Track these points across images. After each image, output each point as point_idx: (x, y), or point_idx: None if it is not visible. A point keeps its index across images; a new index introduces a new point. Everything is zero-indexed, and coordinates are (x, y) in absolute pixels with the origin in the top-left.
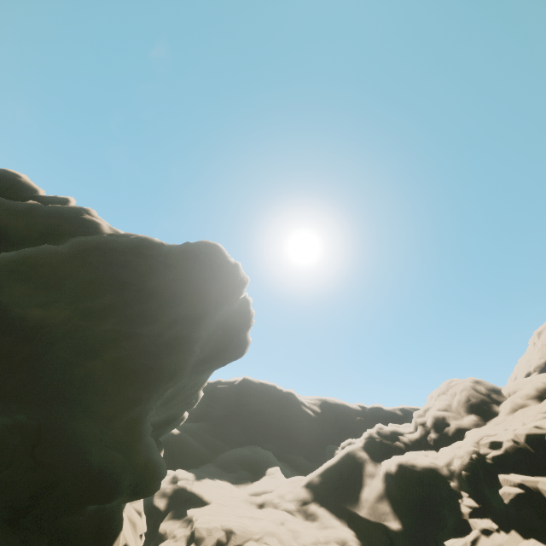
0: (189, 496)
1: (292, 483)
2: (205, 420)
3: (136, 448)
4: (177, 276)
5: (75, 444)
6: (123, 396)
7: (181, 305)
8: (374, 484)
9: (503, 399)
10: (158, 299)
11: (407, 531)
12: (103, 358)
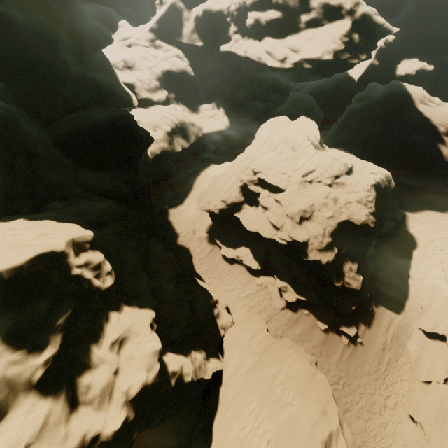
0: None
1: (141, 30)
2: None
3: (91, 22)
4: None
5: (73, 24)
6: None
7: None
8: (189, 24)
9: None
10: None
11: (205, 46)
12: None
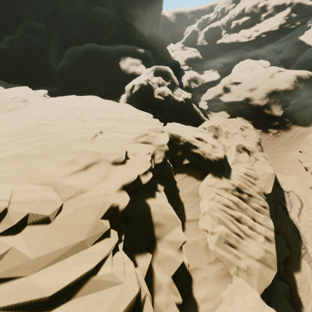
0: None
1: (177, 44)
2: None
3: (164, 37)
4: None
5: (159, 38)
6: (157, 27)
7: None
8: (201, 36)
9: None
10: None
11: (209, 44)
12: (150, 19)
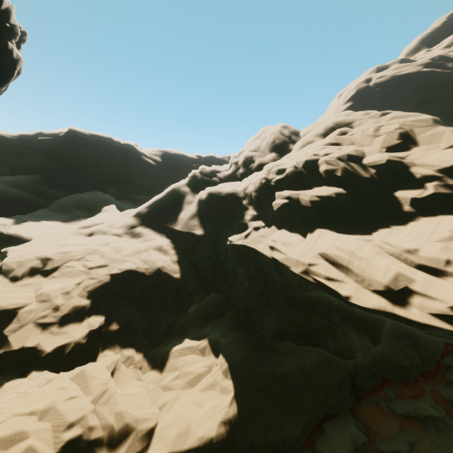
0: (9, 238)
1: (123, 215)
2: (36, 173)
3: None
4: None
5: None
6: None
7: None
8: (190, 208)
9: (299, 139)
10: None
11: (207, 234)
12: None
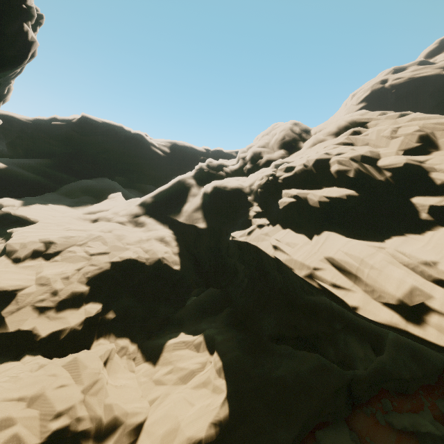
0: (17, 219)
1: (128, 203)
2: (48, 157)
3: None
4: None
5: None
6: None
7: None
8: (195, 201)
9: (309, 138)
10: None
11: (210, 228)
12: None
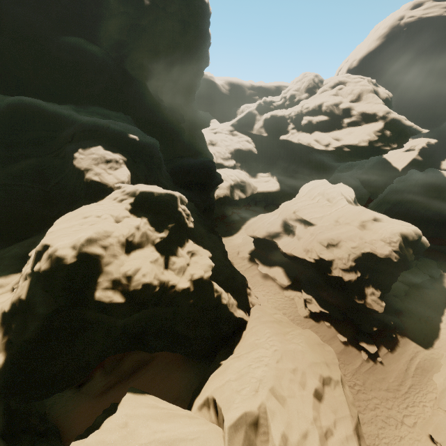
0: None
1: (225, 125)
2: None
3: (200, 115)
4: (195, 33)
5: (191, 115)
6: (190, 98)
7: (199, 51)
8: (259, 123)
9: (322, 86)
10: (192, 51)
11: (269, 136)
12: (179, 83)
